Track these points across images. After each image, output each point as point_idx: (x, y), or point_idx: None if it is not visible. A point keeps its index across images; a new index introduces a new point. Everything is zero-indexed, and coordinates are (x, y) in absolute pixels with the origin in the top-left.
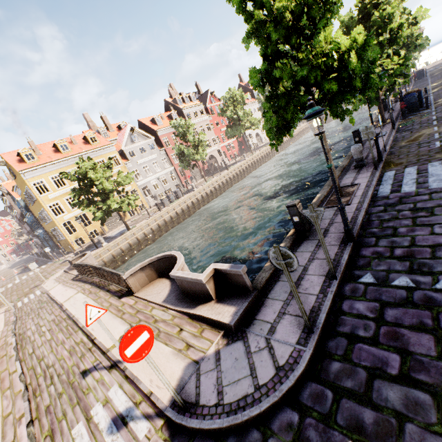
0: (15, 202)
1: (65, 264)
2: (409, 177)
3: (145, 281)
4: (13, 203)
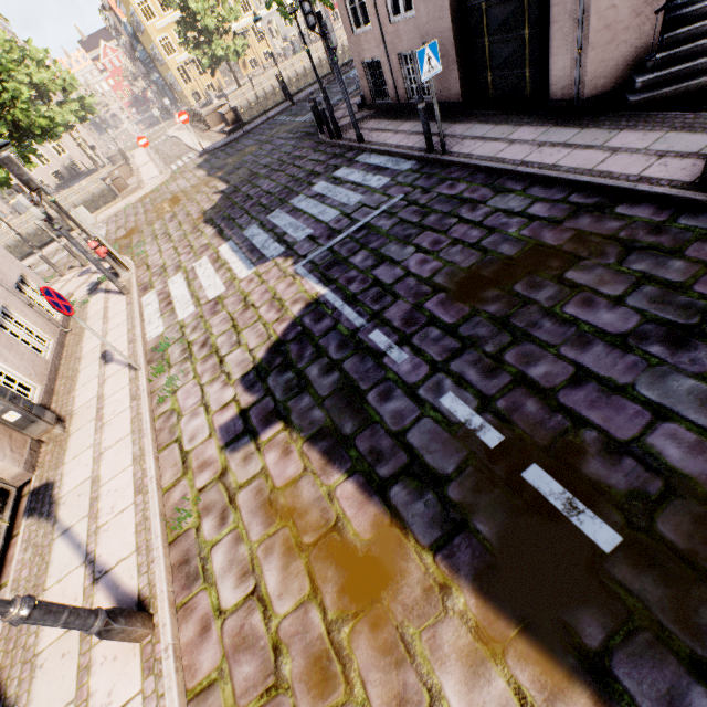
0: (121, 24)
1: None
2: None
3: (217, 123)
4: (118, 24)
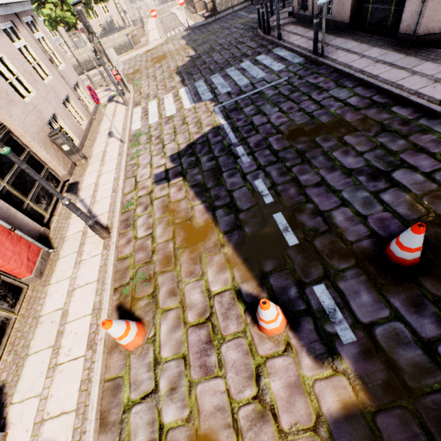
0: None
1: None
2: None
3: (202, 8)
4: None
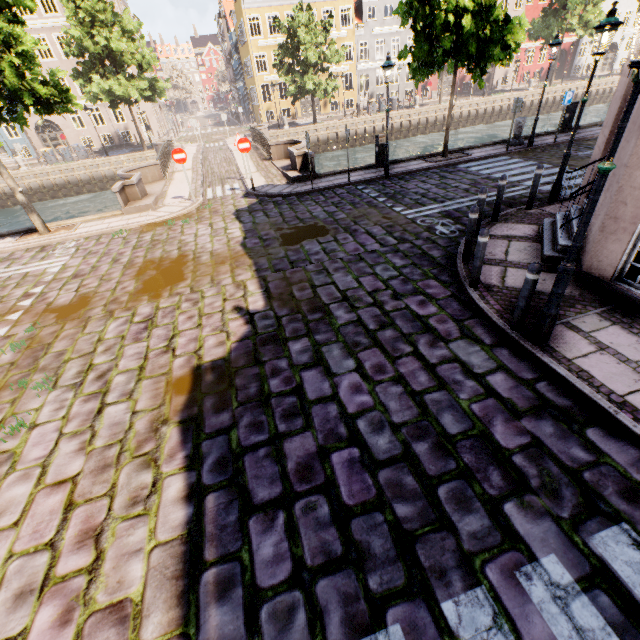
0: (228, 33)
1: (248, 132)
2: (496, 164)
3: (282, 156)
4: (226, 32)
